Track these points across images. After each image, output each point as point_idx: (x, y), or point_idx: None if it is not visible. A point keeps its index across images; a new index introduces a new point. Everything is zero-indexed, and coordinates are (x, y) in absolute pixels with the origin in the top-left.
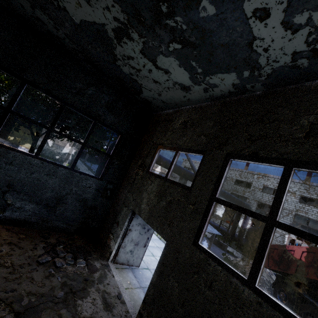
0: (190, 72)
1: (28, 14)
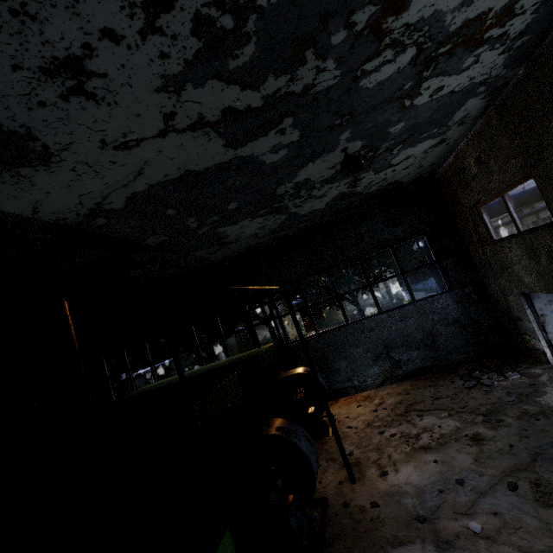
0: (428, 138)
1: (295, 232)
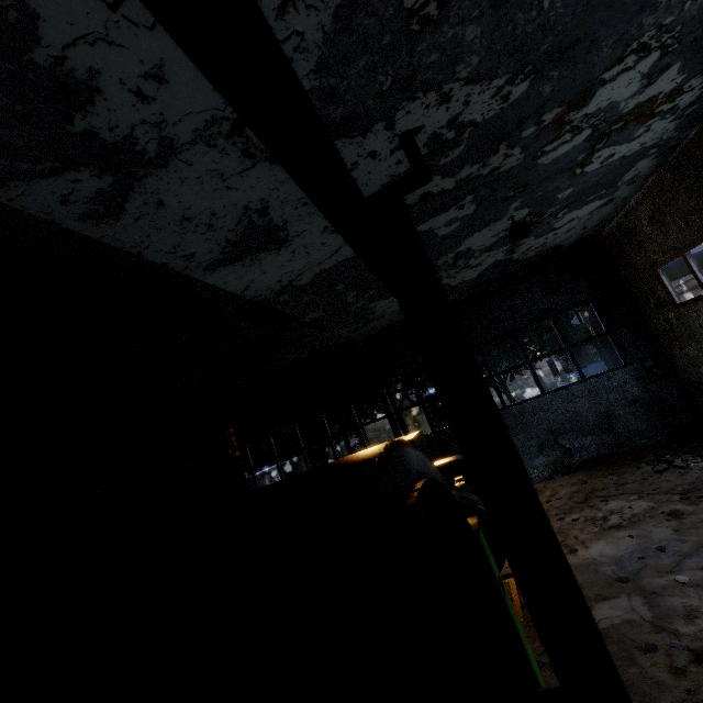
0: (595, 200)
1: None
